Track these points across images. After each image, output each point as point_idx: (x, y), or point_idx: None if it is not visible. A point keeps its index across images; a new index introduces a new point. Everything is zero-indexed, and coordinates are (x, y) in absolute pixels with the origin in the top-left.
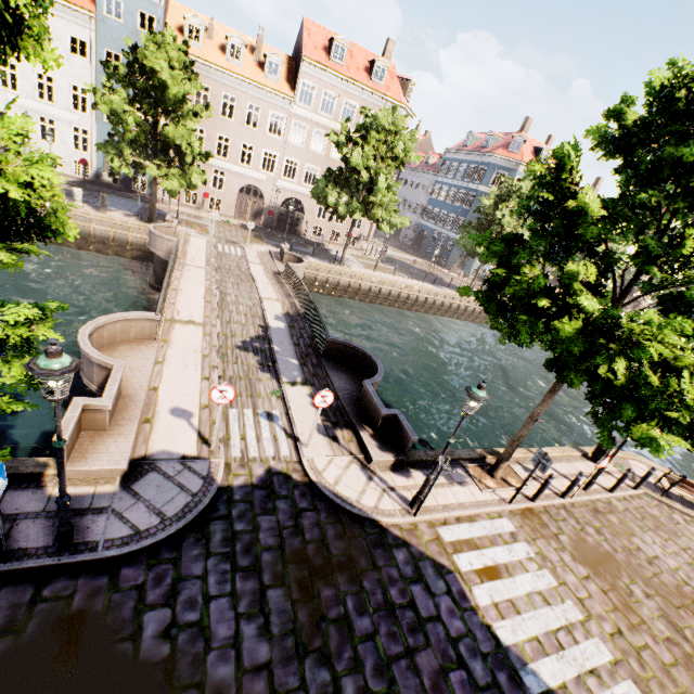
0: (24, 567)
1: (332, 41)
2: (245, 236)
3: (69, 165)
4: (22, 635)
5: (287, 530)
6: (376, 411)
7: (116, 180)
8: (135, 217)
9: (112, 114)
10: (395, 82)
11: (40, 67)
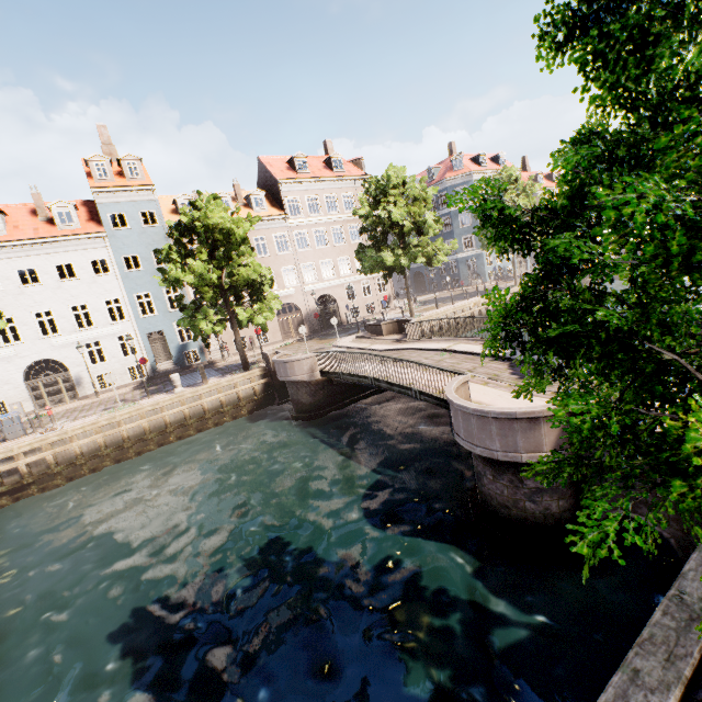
0: None
1: (292, 160)
2: (316, 343)
3: (125, 374)
4: None
5: None
6: None
7: (208, 345)
8: (228, 375)
9: (197, 279)
10: (350, 166)
11: (72, 301)
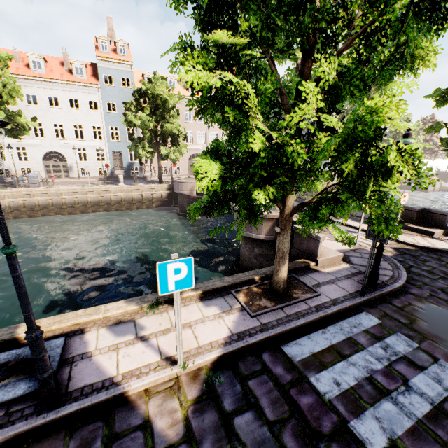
0: (372, 296)
1: None
2: None
3: (96, 171)
4: (421, 320)
5: (447, 265)
6: (407, 212)
7: (142, 163)
8: (150, 184)
9: (142, 124)
10: None
11: (75, 122)
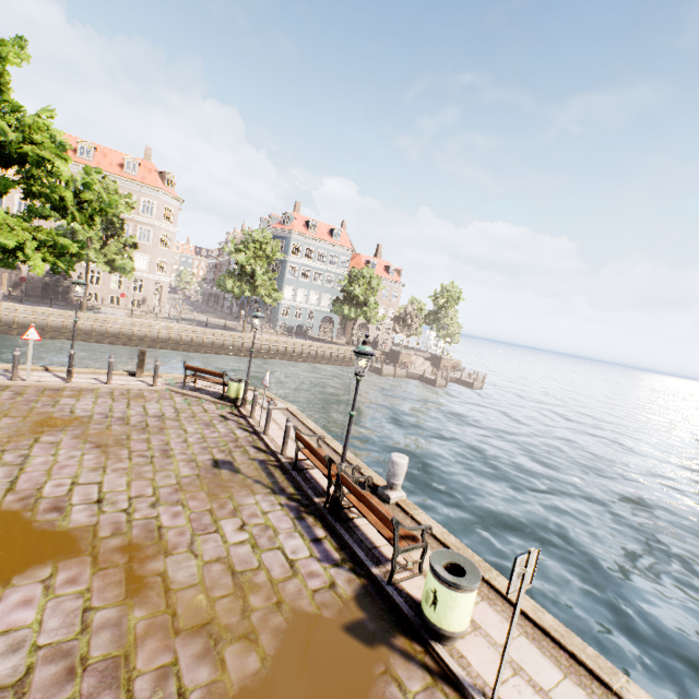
0: None
1: (78, 144)
2: None
3: None
4: None
5: None
6: None
7: None
8: None
9: None
10: (153, 175)
11: None
